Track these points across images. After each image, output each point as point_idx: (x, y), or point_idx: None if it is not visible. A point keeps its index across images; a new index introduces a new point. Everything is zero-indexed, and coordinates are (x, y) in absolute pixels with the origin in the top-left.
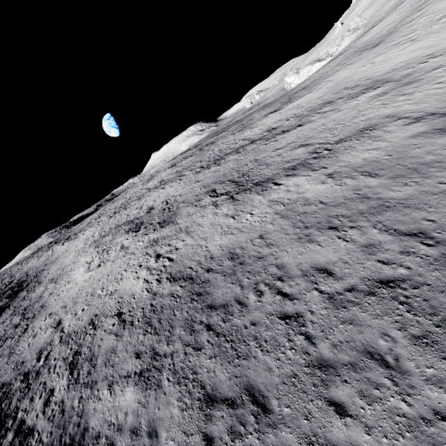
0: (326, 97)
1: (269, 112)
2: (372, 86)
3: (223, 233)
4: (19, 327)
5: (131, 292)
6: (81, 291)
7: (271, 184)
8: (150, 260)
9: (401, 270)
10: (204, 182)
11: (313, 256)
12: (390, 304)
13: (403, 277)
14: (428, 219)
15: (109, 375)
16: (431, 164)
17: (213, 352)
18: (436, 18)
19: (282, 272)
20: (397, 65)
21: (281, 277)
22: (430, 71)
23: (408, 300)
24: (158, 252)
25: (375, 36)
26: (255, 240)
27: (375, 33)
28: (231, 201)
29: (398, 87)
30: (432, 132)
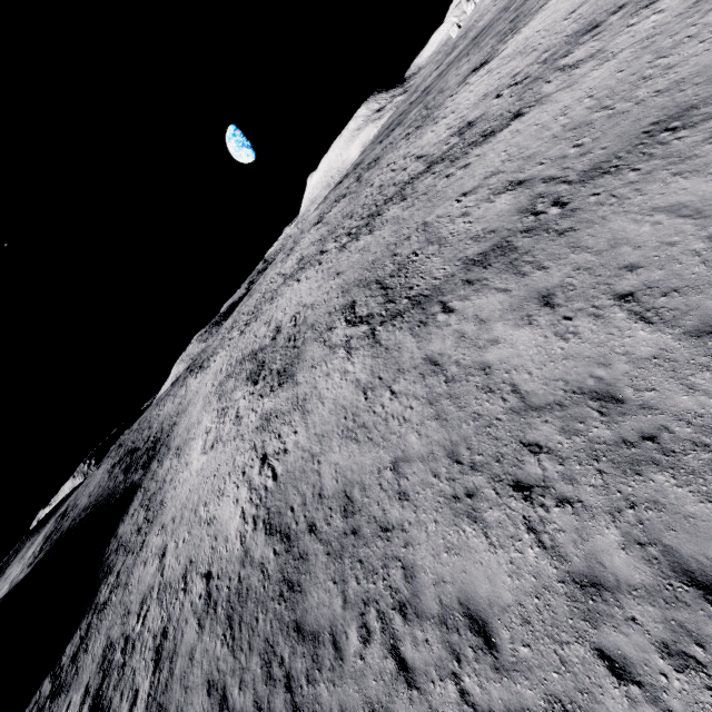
0: (586, 8)
1: (471, 68)
2: None
3: (344, 435)
4: (140, 534)
5: (226, 532)
6: (190, 496)
7: (436, 306)
8: (255, 465)
9: None
10: (344, 280)
11: (468, 568)
12: None
13: None
14: None
15: (180, 707)
16: None
17: None
18: None
19: (409, 592)
20: None
21: (405, 606)
22: None
23: None
24: (265, 449)
25: None
26: (384, 474)
27: None
28: (370, 343)
29: None
30: None
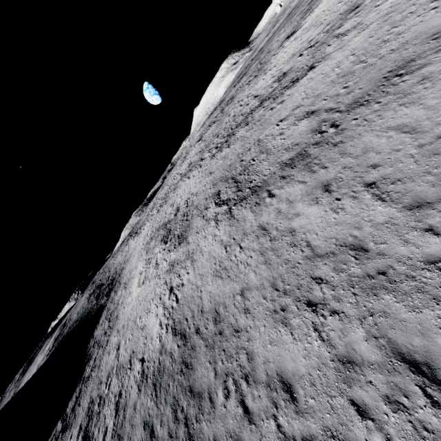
0: None
1: (286, 36)
2: None
3: (214, 274)
4: (106, 336)
5: (151, 334)
6: (132, 312)
7: (265, 193)
8: (166, 293)
9: (377, 440)
10: (214, 177)
11: (281, 354)
12: None
13: None
14: None
15: (129, 437)
16: None
17: None
18: None
19: (250, 368)
20: None
21: (248, 376)
22: None
23: None
24: (172, 284)
25: None
26: (236, 298)
27: None
28: (228, 217)
29: None
30: None
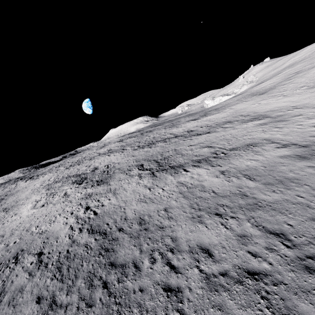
0: (228, 118)
1: (191, 119)
2: (257, 118)
3: (139, 200)
4: None
5: (56, 235)
6: (21, 225)
7: (181, 169)
8: (81, 210)
9: (264, 265)
10: (137, 158)
11: (200, 236)
12: (254, 296)
13: (266, 271)
14: (288, 223)
15: None
16: (292, 180)
17: (101, 313)
18: (299, 86)
19: (174, 245)
20: (274, 108)
21: (173, 249)
22: (294, 116)
23: (268, 295)
24: (88, 205)
25: (262, 88)
26: (160, 212)
27: (262, 86)
28: (152, 176)
29: (273, 122)
30: (294, 157)
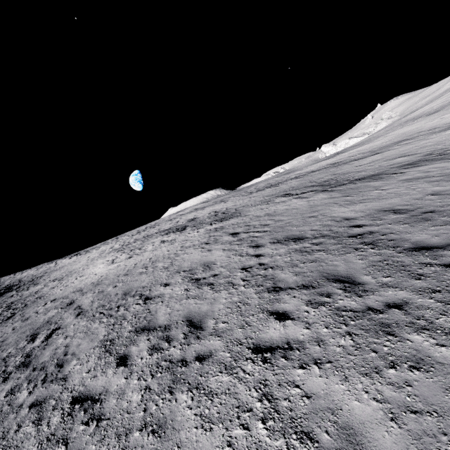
0: (396, 139)
1: (316, 162)
2: None
3: (345, 204)
4: (0, 316)
5: (205, 260)
6: (106, 276)
7: (385, 175)
8: (223, 237)
9: None
10: (265, 195)
11: None
12: None
13: None
14: None
15: (217, 348)
16: None
17: None
18: None
19: None
20: None
21: None
22: None
23: None
24: (232, 232)
25: (425, 111)
26: (425, 197)
27: (423, 110)
28: (327, 191)
29: None
30: None
